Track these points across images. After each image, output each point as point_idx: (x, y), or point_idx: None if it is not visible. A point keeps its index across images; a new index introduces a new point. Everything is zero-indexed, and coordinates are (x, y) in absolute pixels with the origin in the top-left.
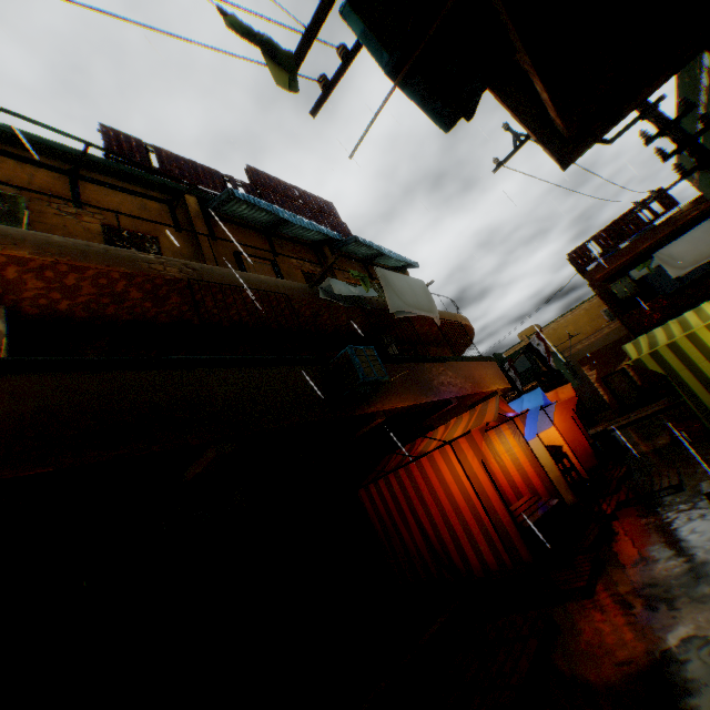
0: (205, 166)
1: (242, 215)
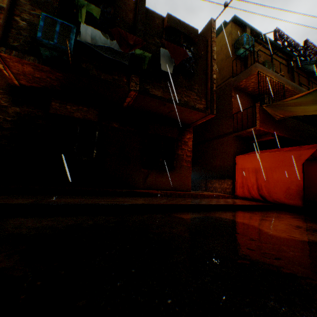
0: (296, 43)
1: (306, 68)
